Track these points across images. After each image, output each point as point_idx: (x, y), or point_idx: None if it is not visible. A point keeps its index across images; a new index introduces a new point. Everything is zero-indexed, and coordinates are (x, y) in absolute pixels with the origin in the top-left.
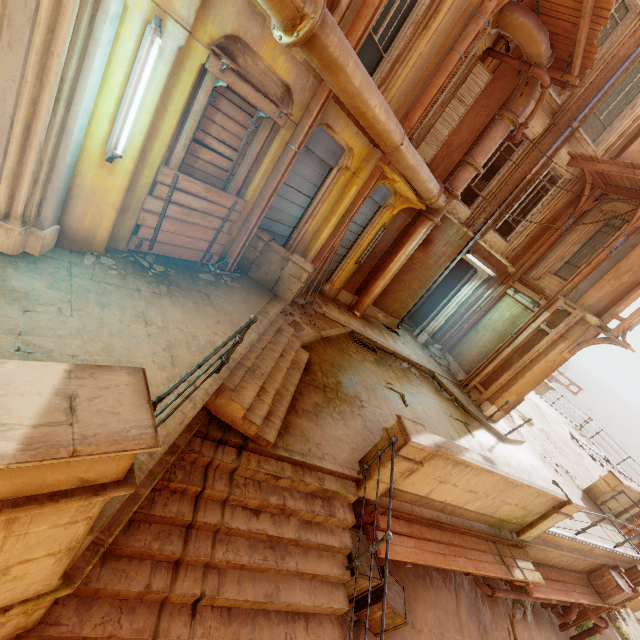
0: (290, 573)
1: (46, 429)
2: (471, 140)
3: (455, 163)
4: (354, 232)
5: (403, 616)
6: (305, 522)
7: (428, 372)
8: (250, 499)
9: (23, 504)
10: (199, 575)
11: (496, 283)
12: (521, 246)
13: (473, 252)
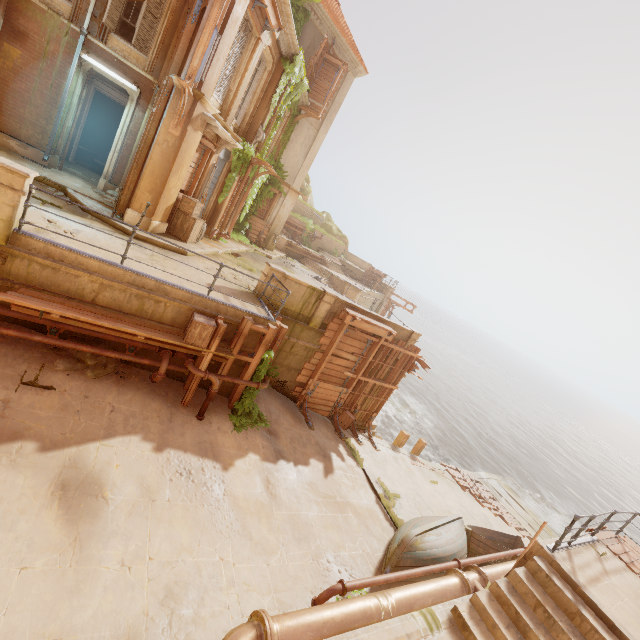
0: None
1: None
2: None
3: None
4: None
5: None
6: None
7: (54, 185)
8: None
9: None
10: None
11: (149, 103)
12: (157, 56)
13: (88, 52)
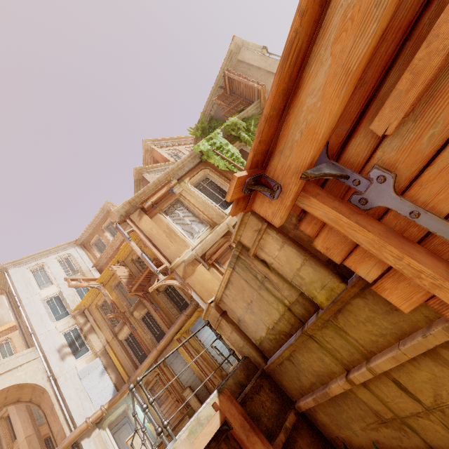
0: None
1: None
2: None
3: None
4: (213, 337)
5: None
6: None
7: None
8: None
9: None
10: None
11: None
12: None
13: None
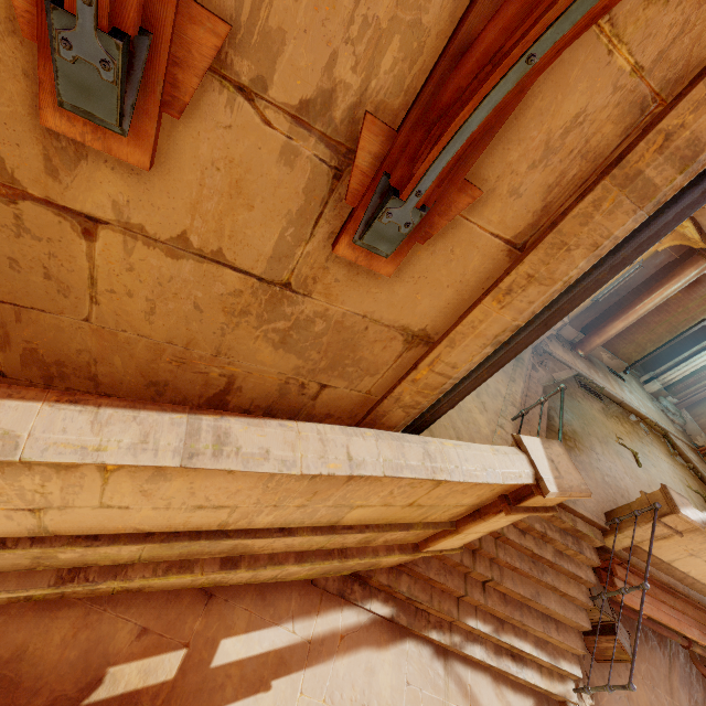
0: (547, 586)
1: (557, 480)
2: None
3: None
4: None
5: (630, 655)
6: (557, 551)
7: (659, 430)
8: (522, 521)
9: (527, 511)
10: (487, 564)
11: None
12: None
13: None
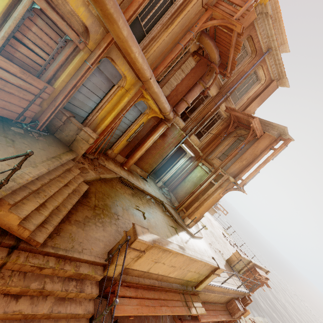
0: None
1: None
2: (186, 90)
3: (179, 99)
4: (127, 124)
5: None
6: (60, 299)
7: (160, 201)
8: (12, 287)
9: None
10: None
11: (194, 160)
12: (205, 144)
13: (185, 143)
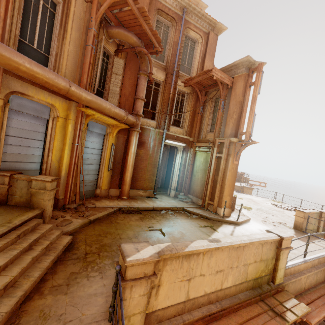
0: None
1: None
2: (134, 90)
3: (132, 102)
4: (96, 154)
5: None
6: None
7: (179, 209)
8: None
9: None
10: None
11: (189, 148)
12: (189, 127)
13: (168, 138)
